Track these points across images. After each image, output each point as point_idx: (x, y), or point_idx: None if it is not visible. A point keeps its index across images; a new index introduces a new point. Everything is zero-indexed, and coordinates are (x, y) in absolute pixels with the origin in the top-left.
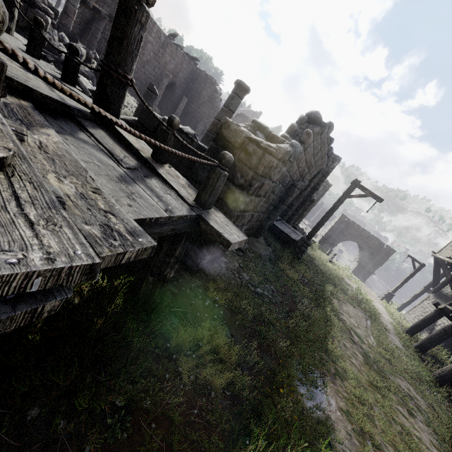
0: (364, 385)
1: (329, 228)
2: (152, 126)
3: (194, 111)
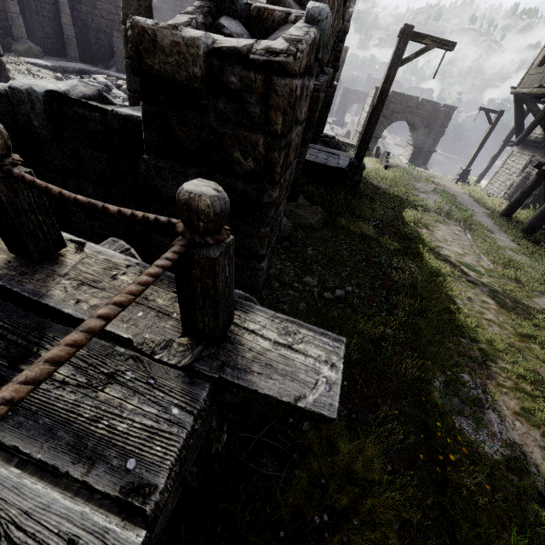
0: (517, 346)
1: (365, 117)
2: (5, 118)
3: (93, 19)
